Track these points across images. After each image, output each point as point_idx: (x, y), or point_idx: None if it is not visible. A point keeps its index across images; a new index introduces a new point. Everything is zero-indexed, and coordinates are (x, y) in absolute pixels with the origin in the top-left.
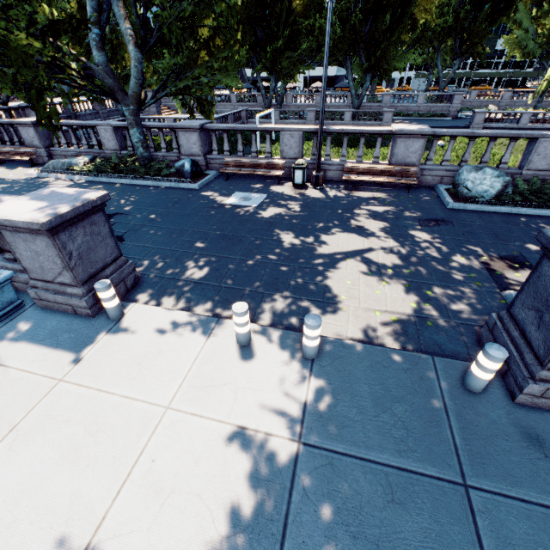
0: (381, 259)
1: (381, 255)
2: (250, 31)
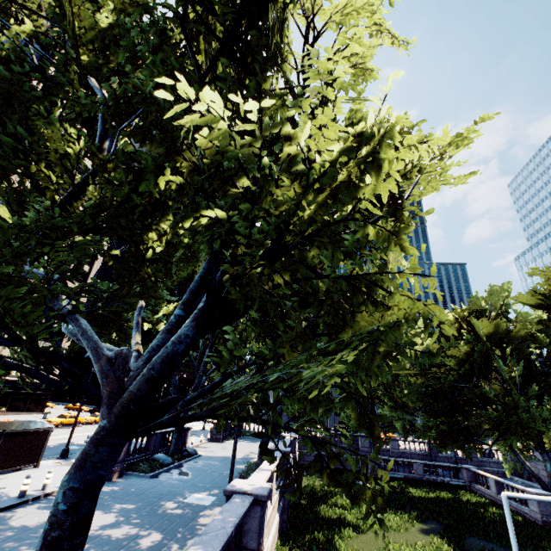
0: None
1: None
2: None
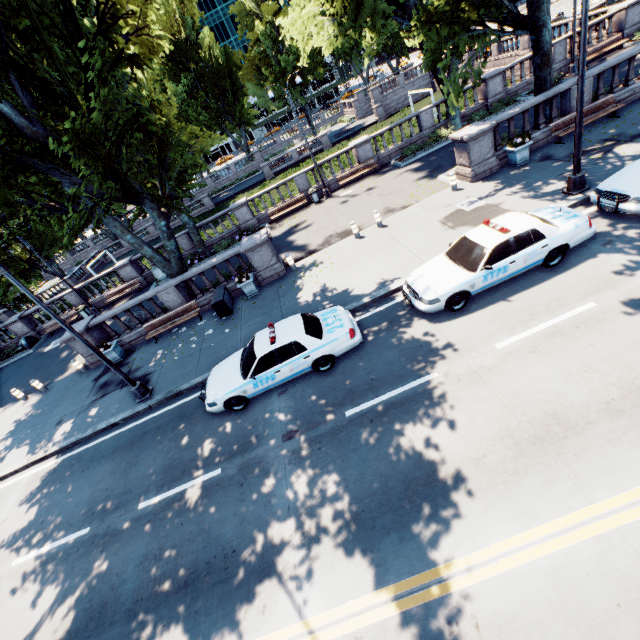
0: None
1: None
2: None
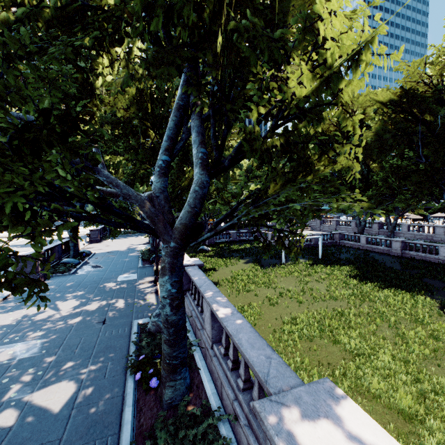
0: (47, 314)
1: (51, 314)
2: None
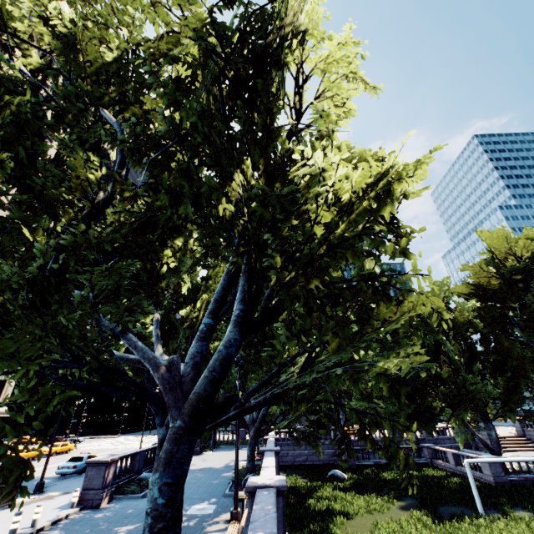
0: None
1: None
2: (528, 360)
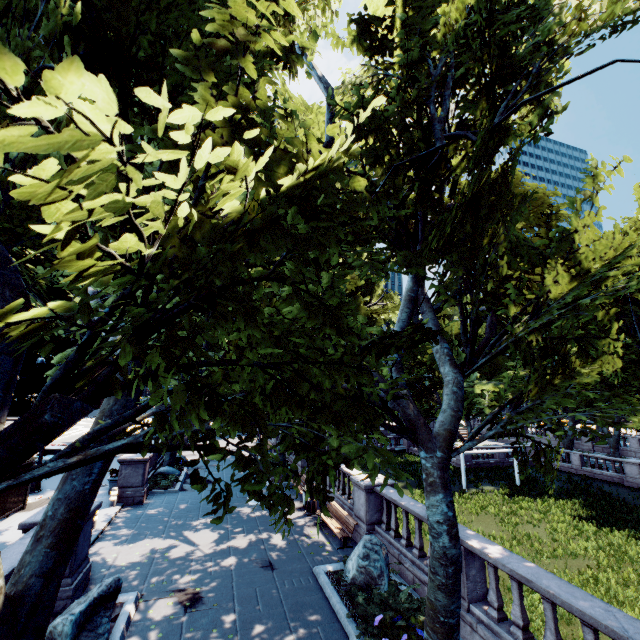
0: (182, 550)
1: (188, 549)
2: None
